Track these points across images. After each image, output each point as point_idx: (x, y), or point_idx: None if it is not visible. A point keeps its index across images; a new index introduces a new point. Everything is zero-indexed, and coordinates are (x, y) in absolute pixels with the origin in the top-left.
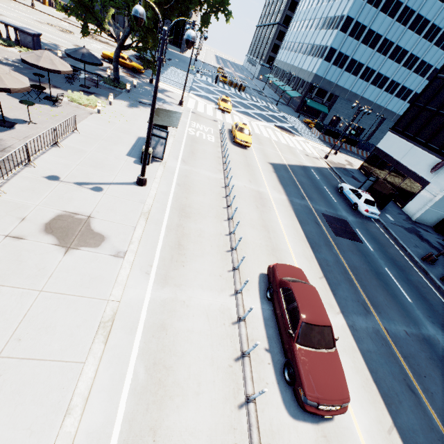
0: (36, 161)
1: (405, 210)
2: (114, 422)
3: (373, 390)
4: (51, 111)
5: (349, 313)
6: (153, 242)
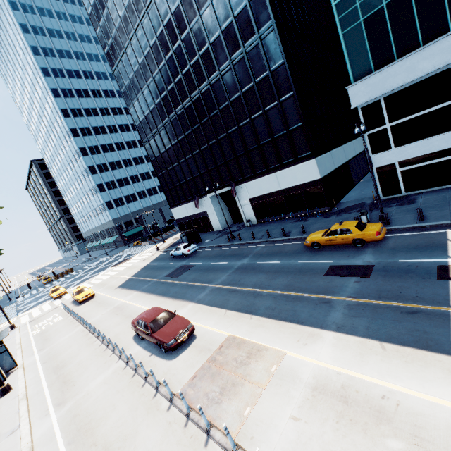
0: None
1: (215, 230)
2: None
3: (214, 309)
4: None
5: (195, 298)
6: (42, 401)
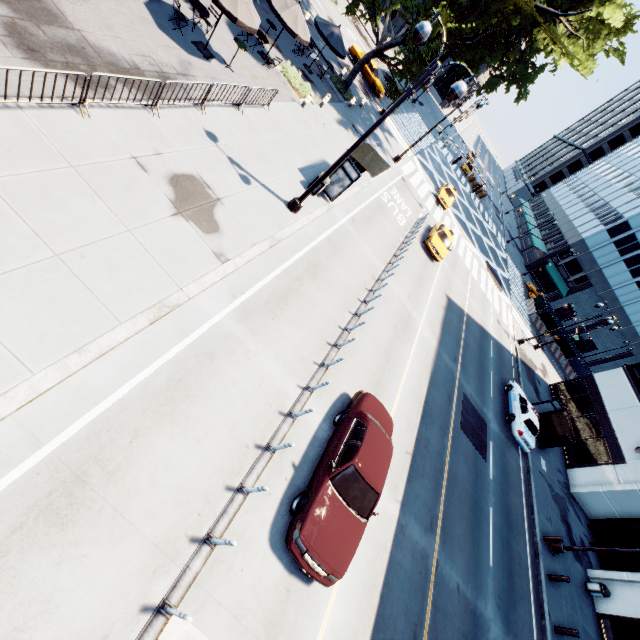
0: (208, 108)
1: (570, 473)
2: (110, 395)
3: (373, 601)
4: (257, 70)
5: (409, 511)
6: (261, 273)
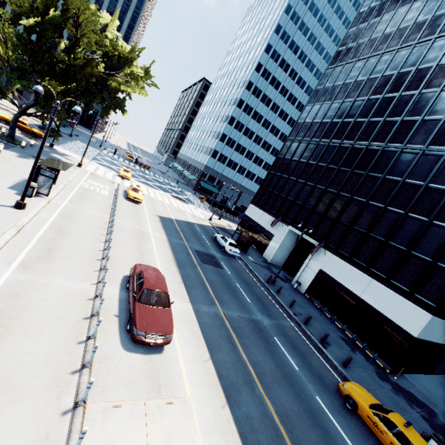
0: None
1: (264, 256)
2: None
3: (201, 341)
4: None
5: (197, 303)
6: (22, 246)
